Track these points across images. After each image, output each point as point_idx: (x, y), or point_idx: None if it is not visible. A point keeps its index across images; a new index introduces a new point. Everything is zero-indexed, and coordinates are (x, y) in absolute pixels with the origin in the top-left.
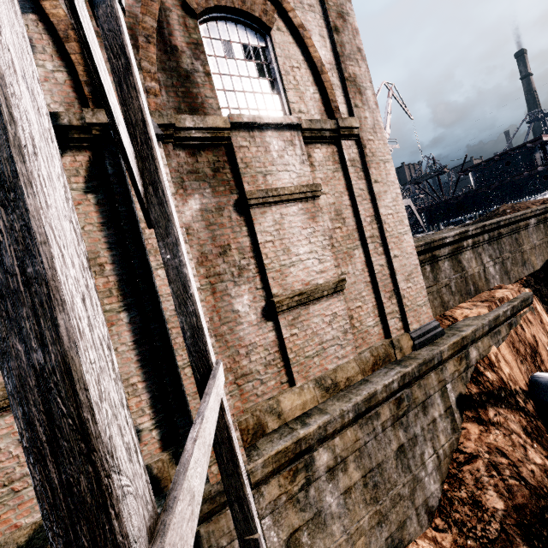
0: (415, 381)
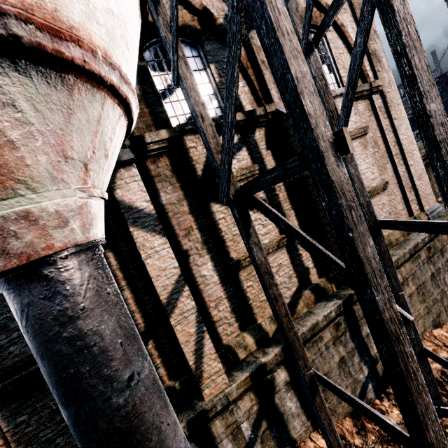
0: (435, 238)
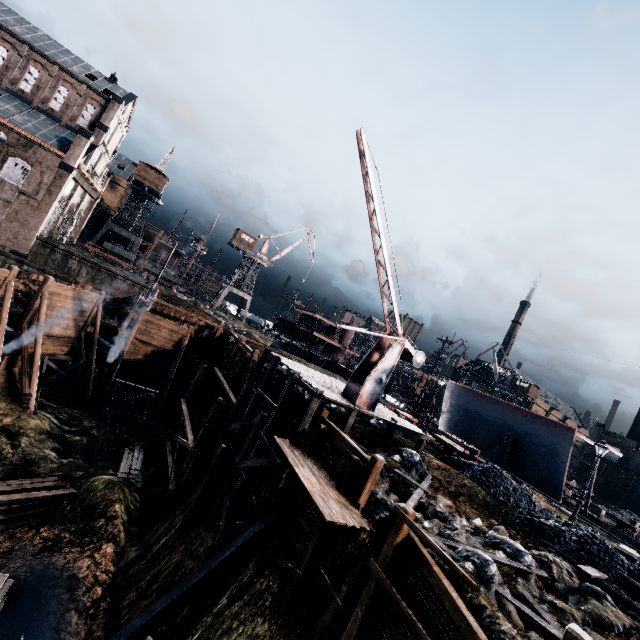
0: None
